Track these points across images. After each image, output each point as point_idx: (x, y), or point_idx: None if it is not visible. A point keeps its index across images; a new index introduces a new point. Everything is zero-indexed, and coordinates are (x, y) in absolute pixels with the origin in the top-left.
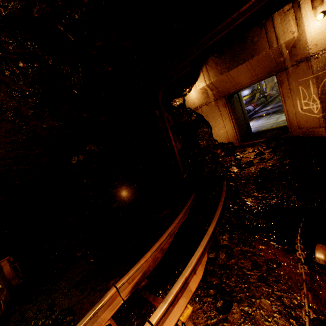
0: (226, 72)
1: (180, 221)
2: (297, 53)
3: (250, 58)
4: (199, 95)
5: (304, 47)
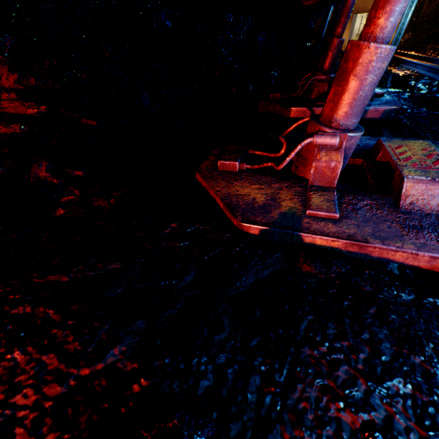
0: None
1: None
2: None
3: None
4: None
5: None
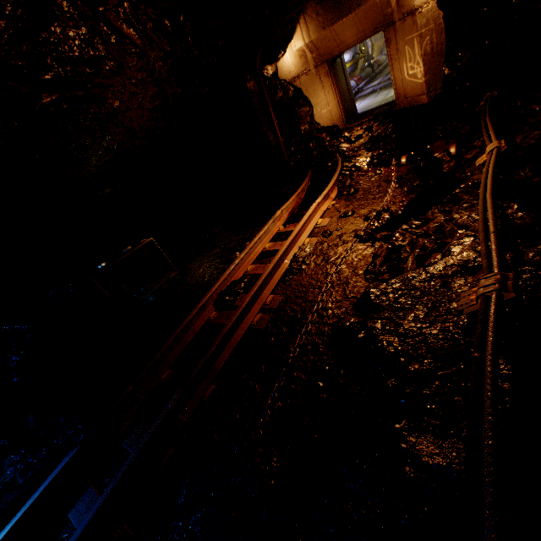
0: (329, 26)
1: (307, 185)
2: (404, 5)
3: (357, 8)
4: (296, 60)
5: None
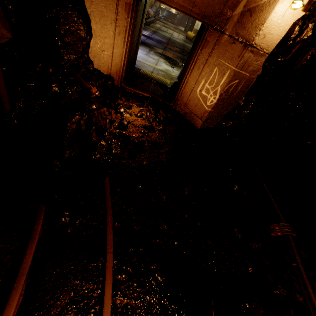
0: None
1: None
2: (246, 26)
3: None
4: None
5: (258, 26)
